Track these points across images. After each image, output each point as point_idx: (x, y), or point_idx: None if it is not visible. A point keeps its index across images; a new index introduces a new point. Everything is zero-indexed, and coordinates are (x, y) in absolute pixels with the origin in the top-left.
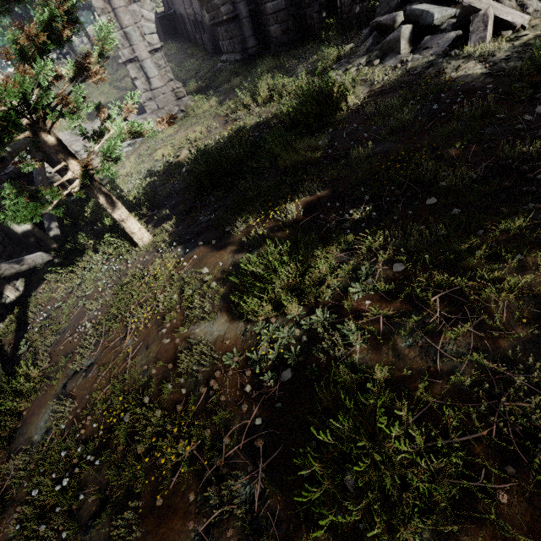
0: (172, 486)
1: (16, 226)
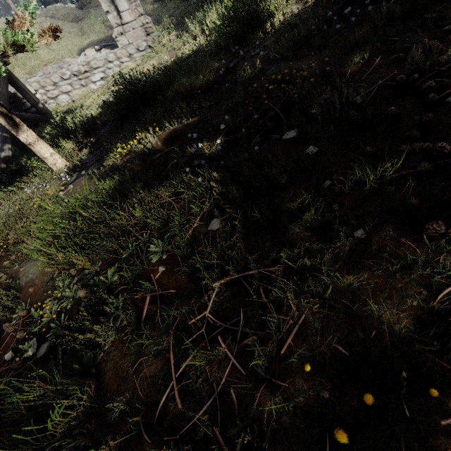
0: None
1: None
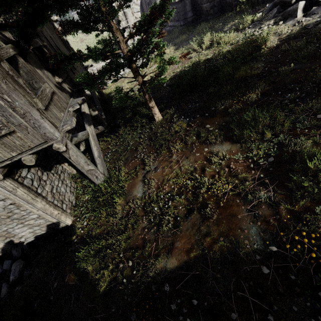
0: (225, 200)
1: (92, 112)
